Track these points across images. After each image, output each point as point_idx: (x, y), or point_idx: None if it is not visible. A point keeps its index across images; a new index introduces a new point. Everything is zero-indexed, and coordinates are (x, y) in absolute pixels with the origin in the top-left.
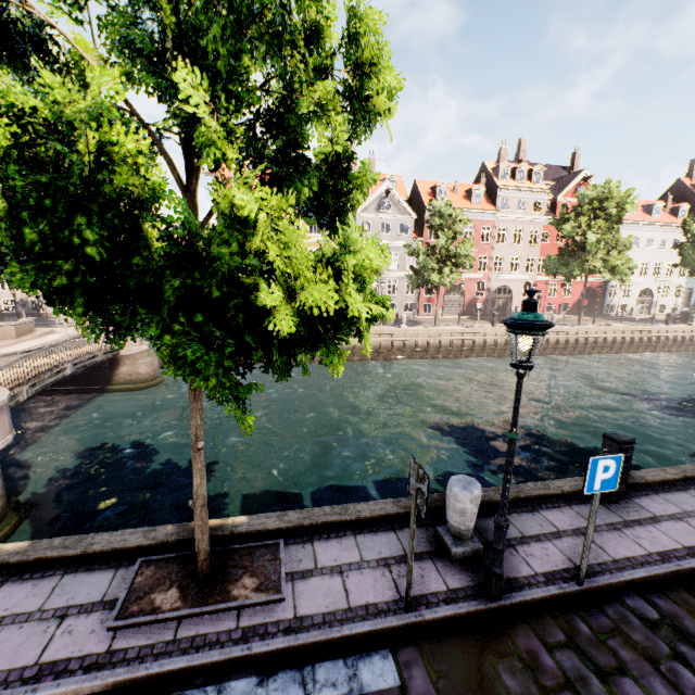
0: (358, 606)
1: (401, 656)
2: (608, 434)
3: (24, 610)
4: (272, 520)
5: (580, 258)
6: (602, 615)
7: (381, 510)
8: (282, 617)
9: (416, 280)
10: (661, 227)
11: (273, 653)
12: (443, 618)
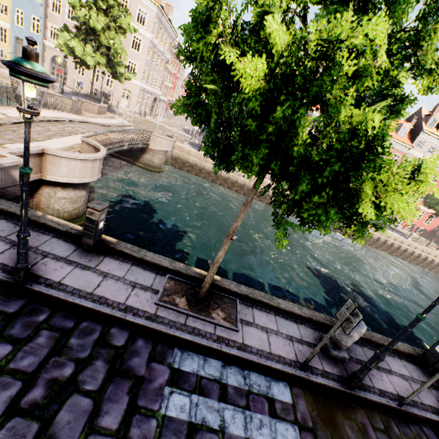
0: (275, 354)
1: (293, 390)
2: None
3: (116, 274)
4: (233, 286)
5: None
6: (407, 427)
7: (291, 309)
8: (236, 340)
9: None
10: None
11: (230, 355)
12: (319, 383)
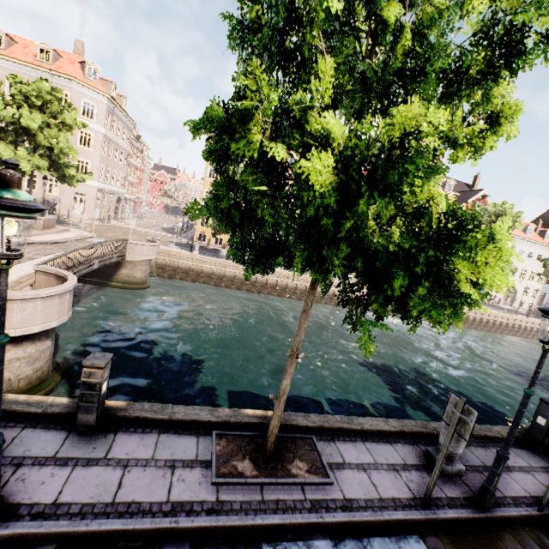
0: (387, 498)
1: (429, 542)
2: (545, 399)
3: (141, 457)
4: (300, 419)
5: None
6: None
7: (378, 426)
8: (335, 497)
9: None
10: (531, 243)
11: (337, 523)
12: (450, 518)
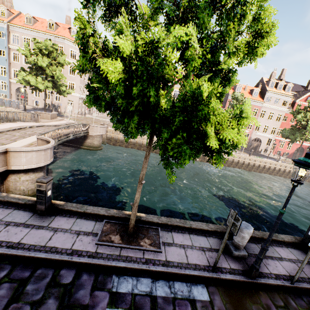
0: (192, 263)
1: (209, 289)
2: None
3: (64, 228)
4: (155, 218)
5: (301, 132)
6: (301, 300)
7: (201, 227)
8: (161, 259)
9: None
10: None
11: (157, 271)
12: (228, 279)
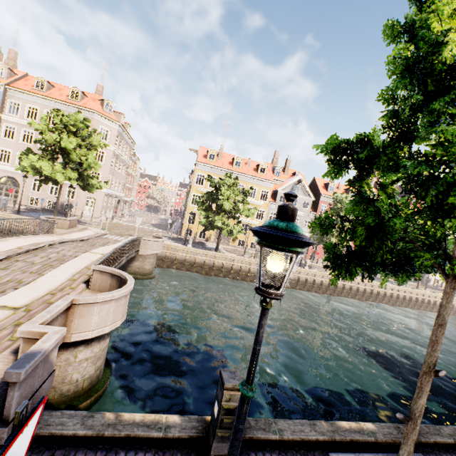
0: None
1: None
2: None
3: None
4: (394, 431)
5: None
6: None
7: None
8: None
9: (317, 239)
10: None
11: None
12: None
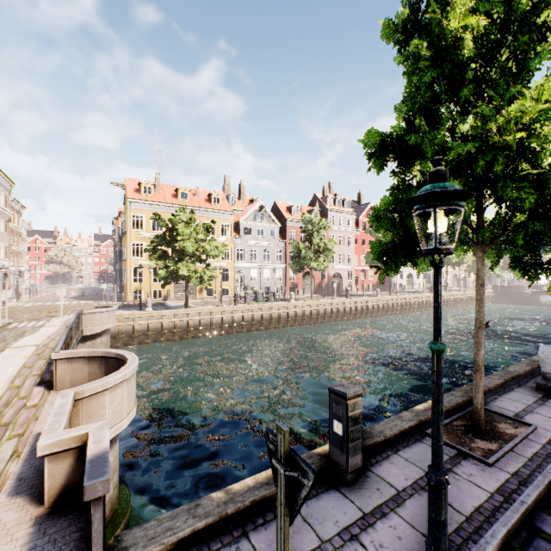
0: None
1: None
2: None
3: (418, 475)
4: (452, 397)
5: None
6: None
7: (492, 382)
8: (550, 435)
9: (296, 267)
10: None
11: None
12: None
